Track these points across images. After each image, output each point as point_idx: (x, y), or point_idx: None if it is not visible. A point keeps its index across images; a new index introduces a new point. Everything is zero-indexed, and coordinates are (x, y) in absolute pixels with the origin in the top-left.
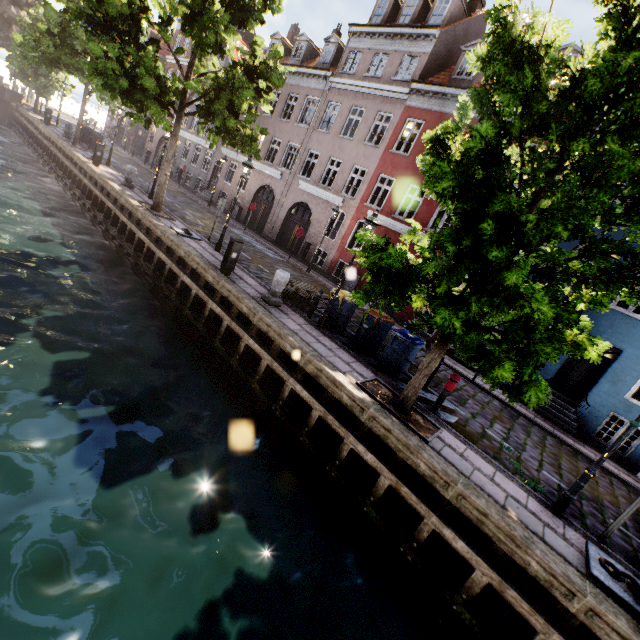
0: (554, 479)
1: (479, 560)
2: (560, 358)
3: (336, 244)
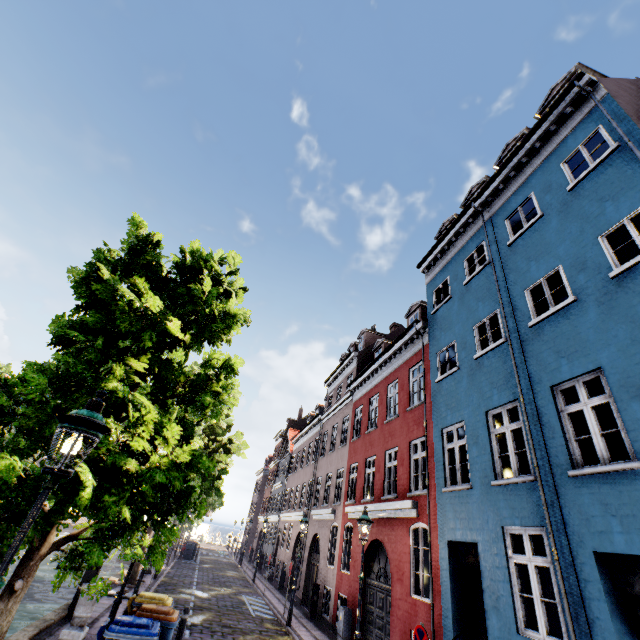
0: None
1: None
2: None
3: (335, 570)
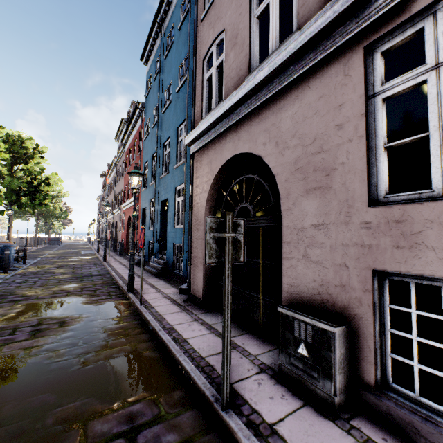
0: None
1: None
2: (158, 226)
3: (121, 232)
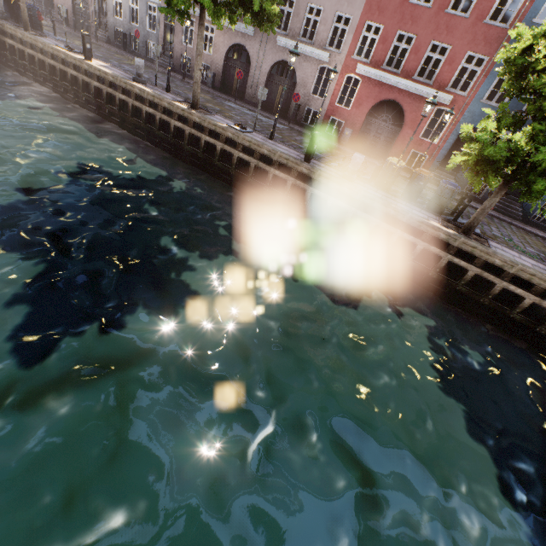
0: (533, 251)
1: (529, 294)
2: None
3: (326, 102)
